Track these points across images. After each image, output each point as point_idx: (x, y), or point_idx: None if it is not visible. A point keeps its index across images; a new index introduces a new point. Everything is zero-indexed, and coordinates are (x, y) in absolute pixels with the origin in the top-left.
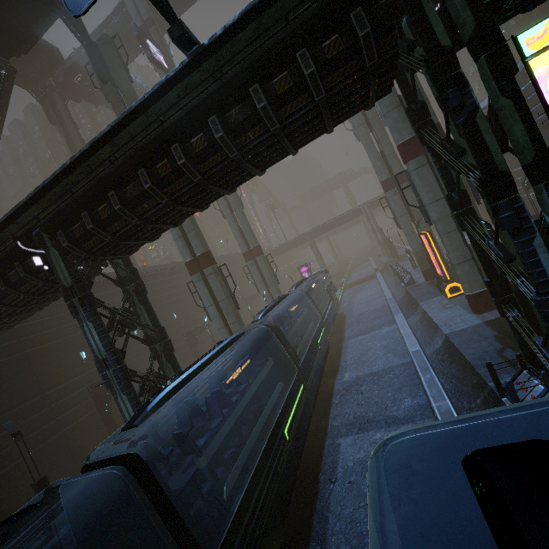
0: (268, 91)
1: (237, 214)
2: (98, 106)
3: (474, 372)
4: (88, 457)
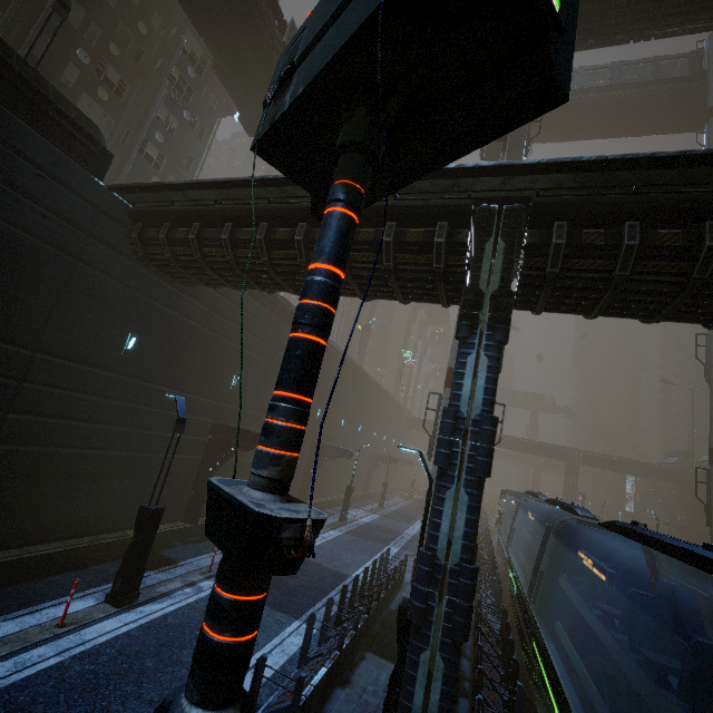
0: None
1: None
2: None
3: None
4: None
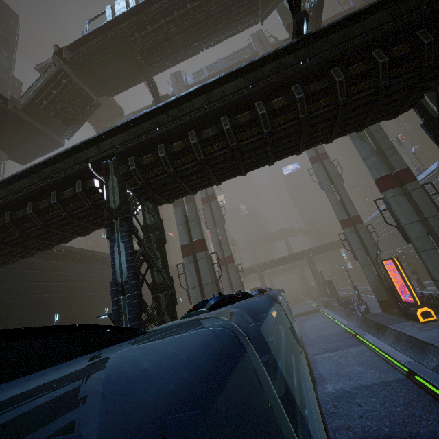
0: (345, 73)
1: (218, 227)
2: None
3: None
4: None
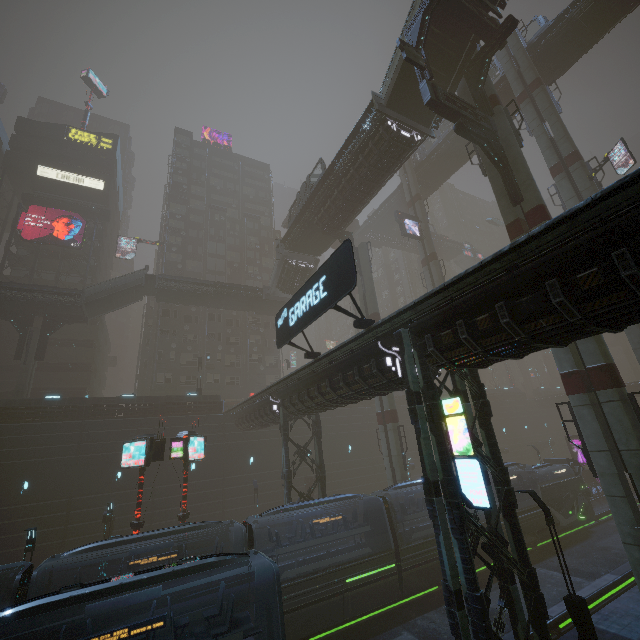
0: (346, 377)
1: None
2: None
3: None
4: None
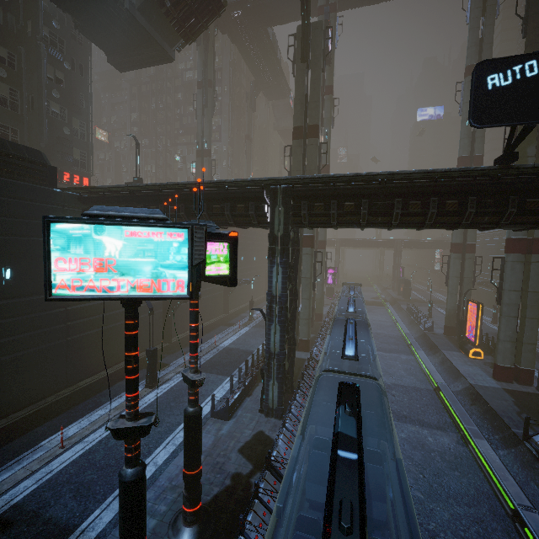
0: (520, 203)
1: None
2: (219, 35)
3: (497, 418)
4: (147, 344)
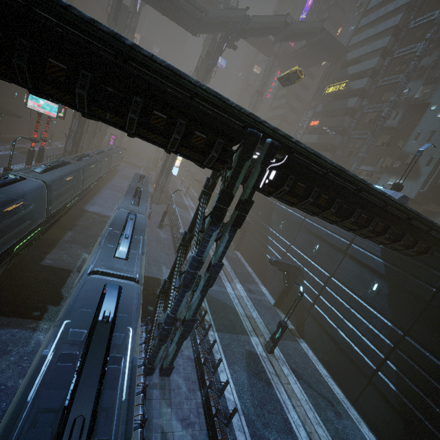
0: None
1: None
2: None
3: None
4: None
